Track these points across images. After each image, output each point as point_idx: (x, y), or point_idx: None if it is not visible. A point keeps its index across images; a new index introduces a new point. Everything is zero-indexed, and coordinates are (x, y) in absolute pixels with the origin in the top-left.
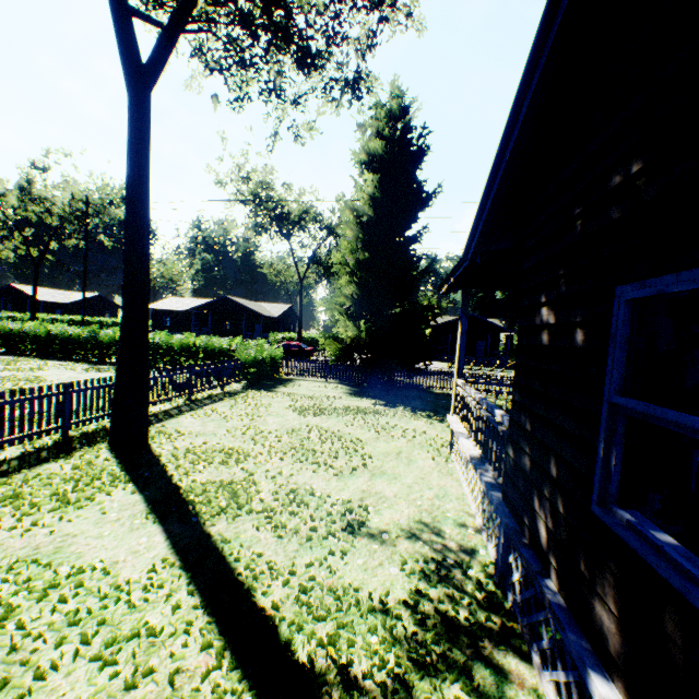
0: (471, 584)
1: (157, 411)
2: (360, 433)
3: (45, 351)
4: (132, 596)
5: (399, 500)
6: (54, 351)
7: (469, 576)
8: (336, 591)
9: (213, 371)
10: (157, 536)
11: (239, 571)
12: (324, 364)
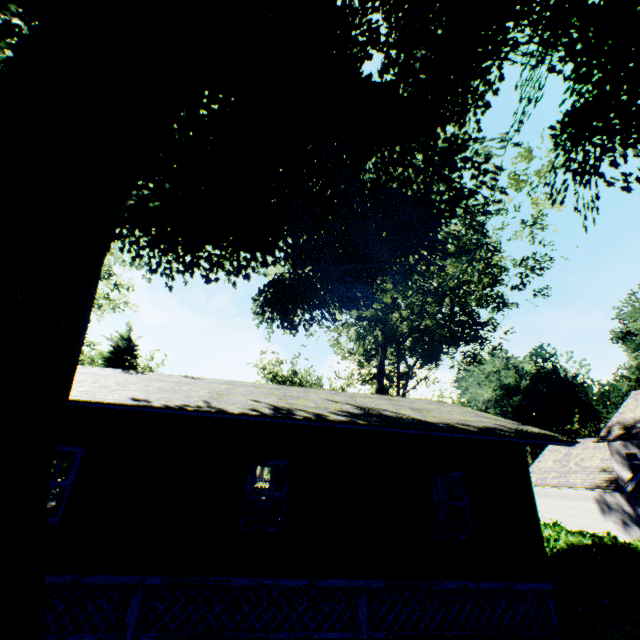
0: None
1: None
2: None
3: None
4: None
5: None
6: None
7: None
8: None
9: None
10: None
11: None
12: None
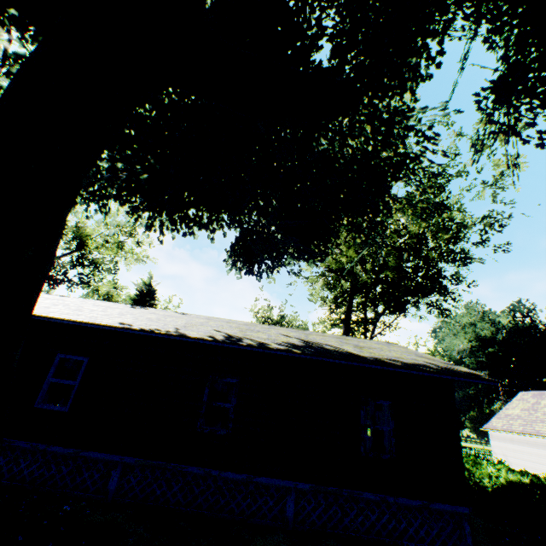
0: None
1: None
2: None
3: None
4: None
5: None
6: None
7: None
8: None
9: None
10: None
11: None
12: None
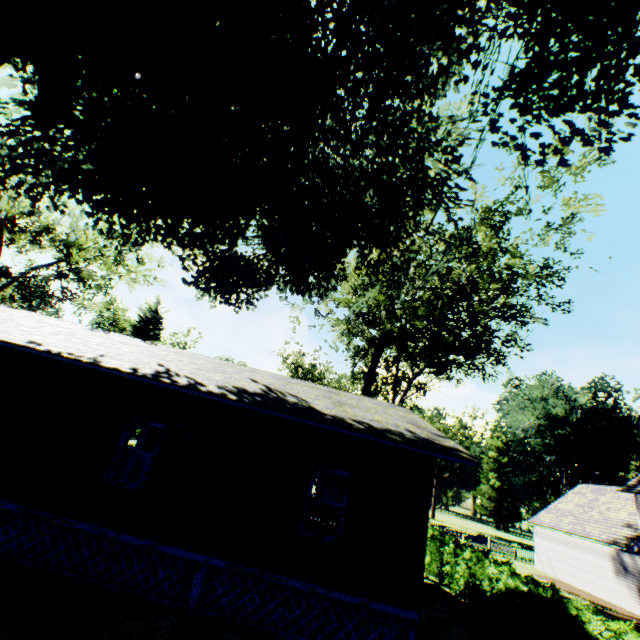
0: None
1: None
2: None
3: None
4: None
5: None
6: None
7: None
8: None
9: None
10: None
11: None
12: None
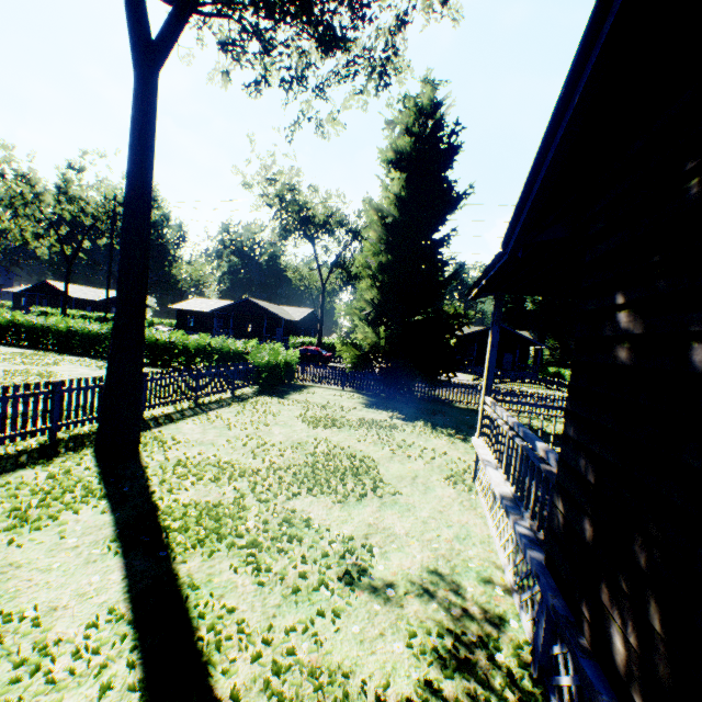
0: (499, 677)
1: (159, 414)
2: (373, 450)
3: (65, 346)
4: (57, 664)
5: (411, 540)
6: (73, 346)
7: (497, 663)
8: (320, 675)
9: (223, 374)
10: (114, 574)
11: (200, 635)
12: (341, 371)
